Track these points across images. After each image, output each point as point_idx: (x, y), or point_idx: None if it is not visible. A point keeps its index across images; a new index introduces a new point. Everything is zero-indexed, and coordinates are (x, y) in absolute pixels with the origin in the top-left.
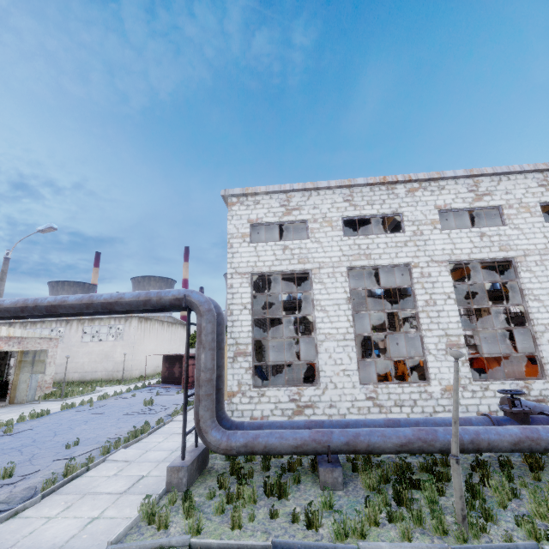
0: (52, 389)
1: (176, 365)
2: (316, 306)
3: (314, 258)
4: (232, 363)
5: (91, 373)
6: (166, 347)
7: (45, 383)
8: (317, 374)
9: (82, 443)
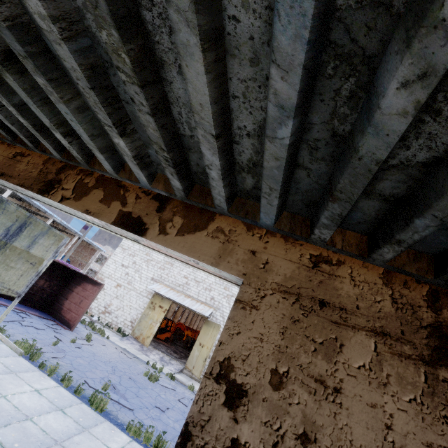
0: None
1: None
2: None
3: None
4: None
5: None
6: None
7: None
8: None
9: None
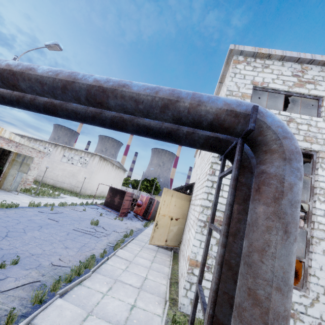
0: (33, 186)
1: (117, 196)
2: (318, 195)
3: (324, 140)
4: (203, 228)
5: (61, 183)
6: (111, 181)
7: (27, 181)
8: (304, 276)
9: (22, 263)
